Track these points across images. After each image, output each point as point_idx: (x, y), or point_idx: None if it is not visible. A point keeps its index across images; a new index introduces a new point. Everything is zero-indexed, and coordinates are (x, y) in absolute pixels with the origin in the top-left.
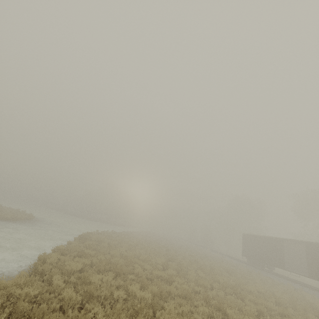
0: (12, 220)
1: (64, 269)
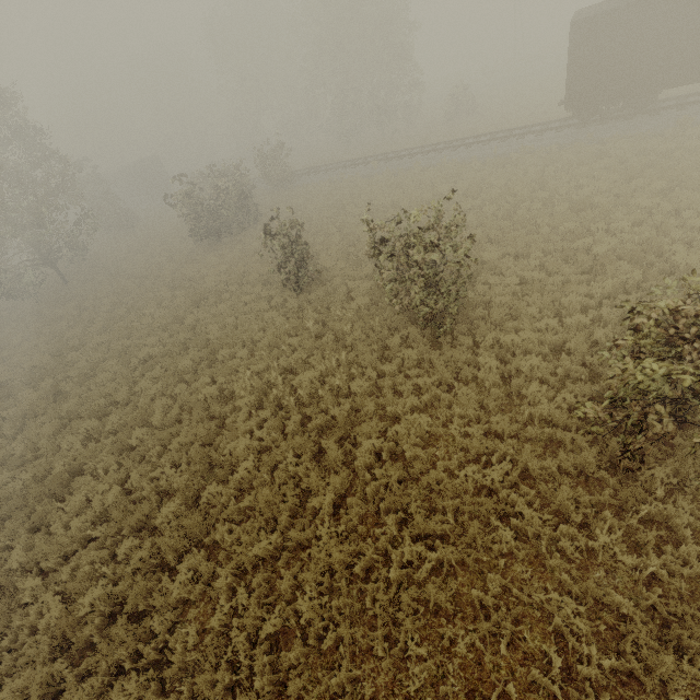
0: None
1: None
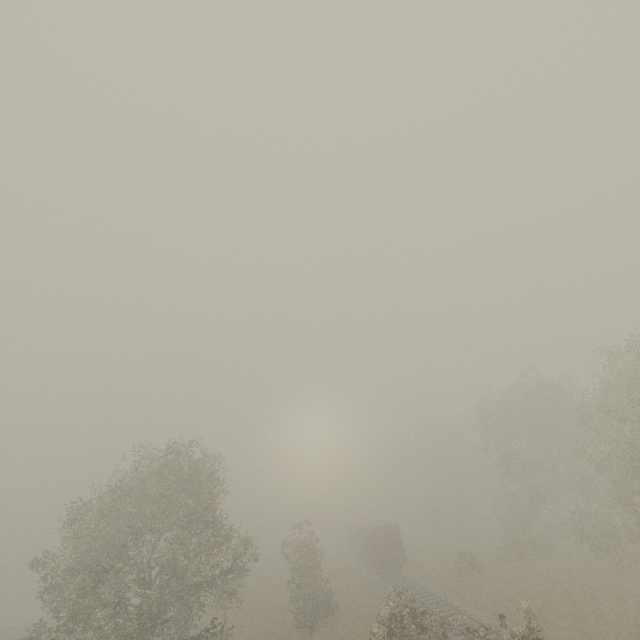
0: None
1: None
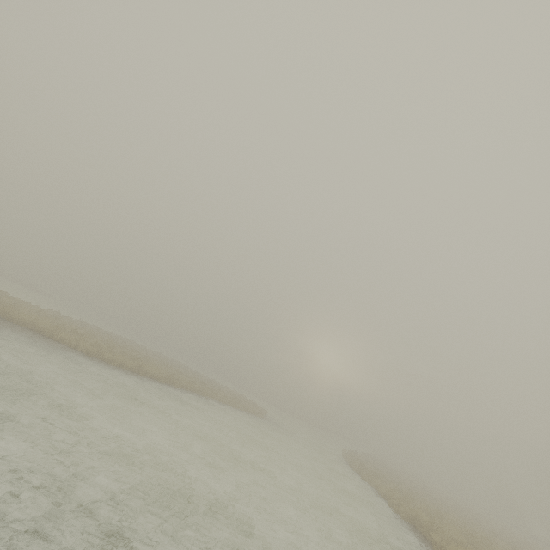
0: (260, 415)
1: (456, 539)
